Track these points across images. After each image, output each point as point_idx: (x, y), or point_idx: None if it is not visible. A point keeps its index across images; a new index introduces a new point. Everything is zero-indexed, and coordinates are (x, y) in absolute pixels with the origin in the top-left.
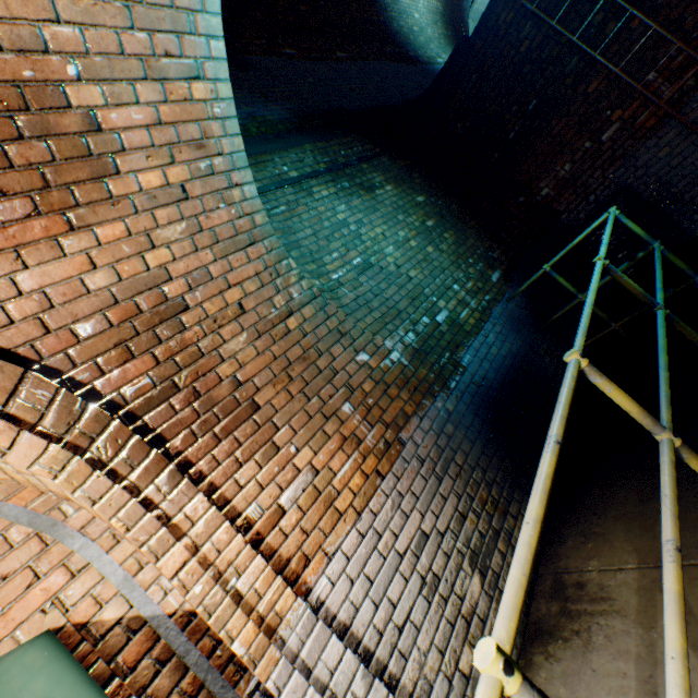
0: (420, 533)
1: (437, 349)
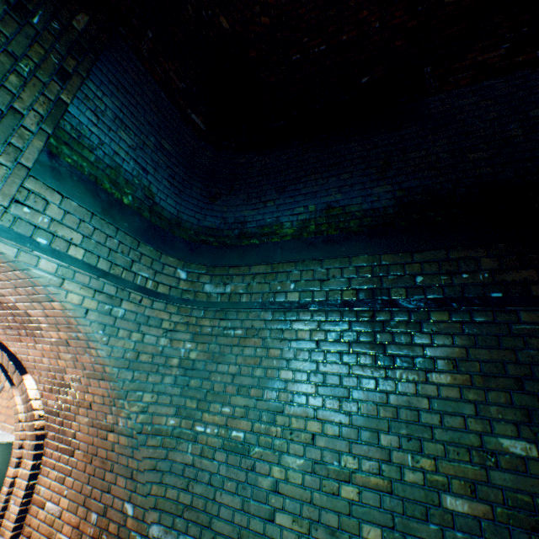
0: None
1: None
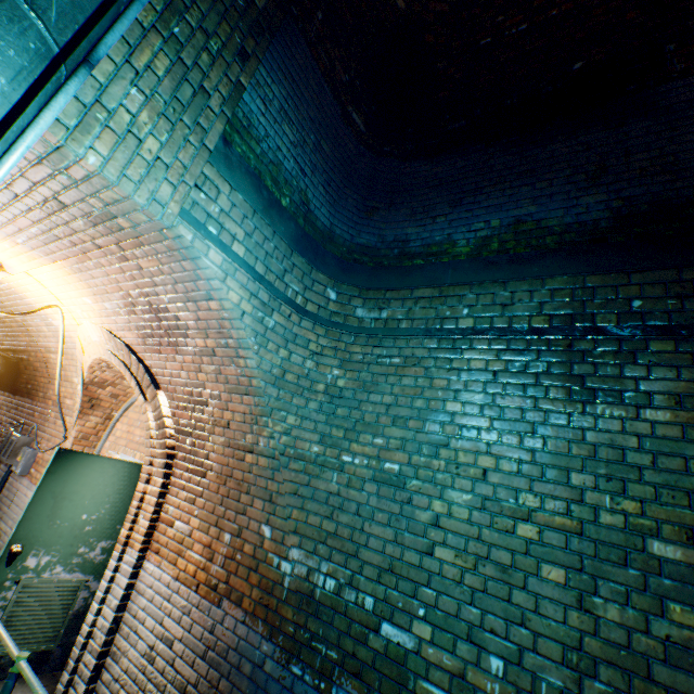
0: (173, 638)
1: (333, 633)
